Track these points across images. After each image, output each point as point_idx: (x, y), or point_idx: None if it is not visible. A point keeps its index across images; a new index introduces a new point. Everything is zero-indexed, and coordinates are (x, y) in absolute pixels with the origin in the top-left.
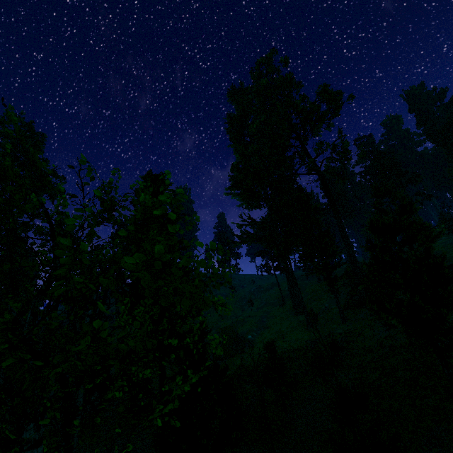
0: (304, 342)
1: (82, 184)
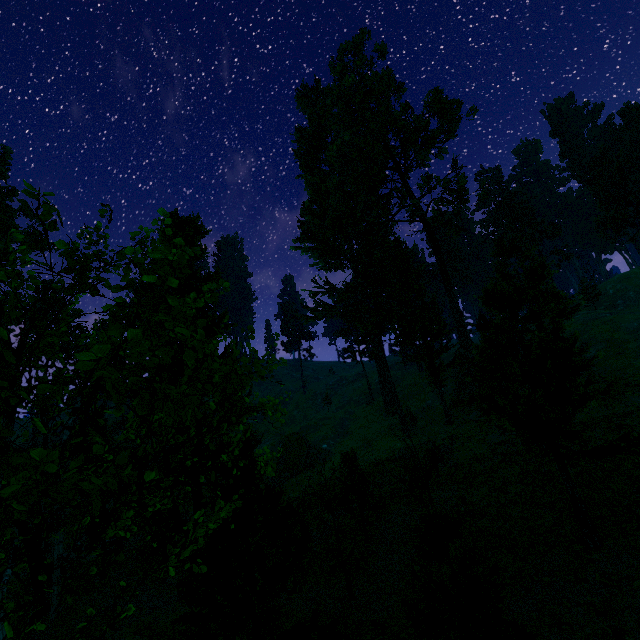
0: (397, 452)
1: (43, 230)
